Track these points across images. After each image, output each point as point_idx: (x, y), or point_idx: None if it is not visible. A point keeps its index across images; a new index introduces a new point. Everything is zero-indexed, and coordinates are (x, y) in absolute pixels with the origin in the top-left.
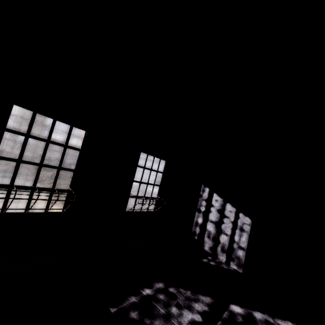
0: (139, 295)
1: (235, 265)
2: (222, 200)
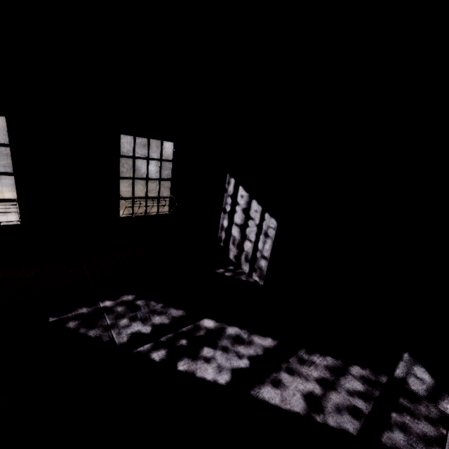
0: (94, 307)
1: (257, 276)
2: (247, 195)
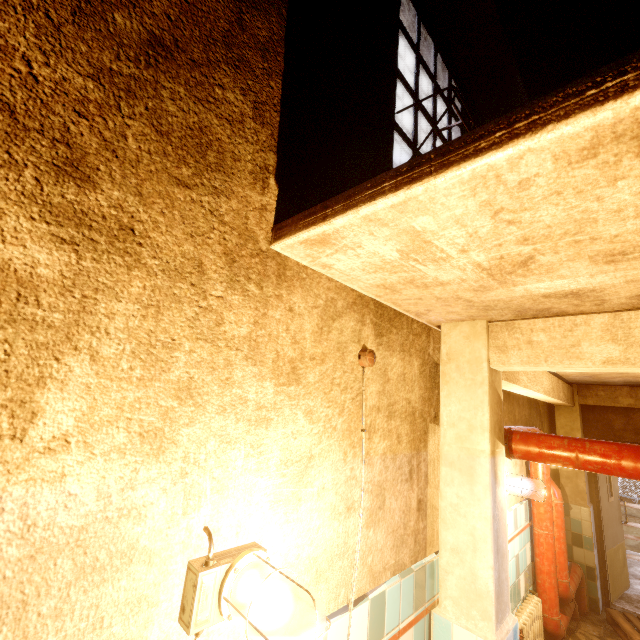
0: None
1: None
2: None
